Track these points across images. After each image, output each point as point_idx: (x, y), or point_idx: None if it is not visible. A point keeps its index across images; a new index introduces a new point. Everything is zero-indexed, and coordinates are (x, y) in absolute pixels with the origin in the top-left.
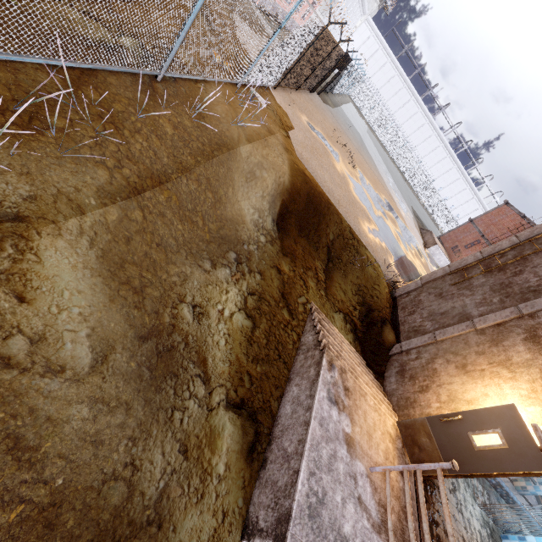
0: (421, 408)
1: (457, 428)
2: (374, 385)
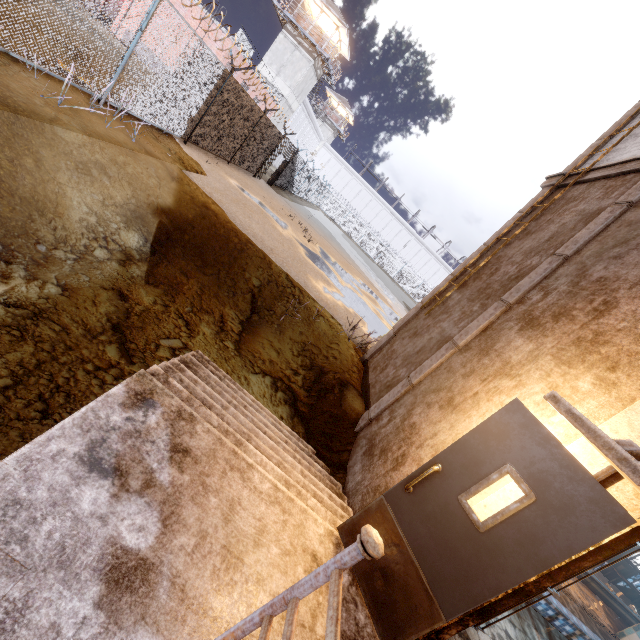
0: None
1: (438, 494)
2: (309, 473)
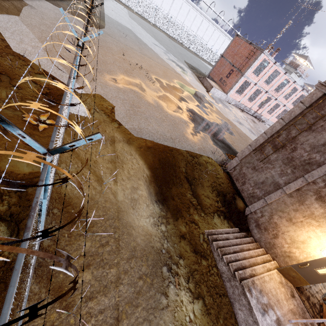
0: (279, 248)
1: (308, 268)
2: (254, 250)
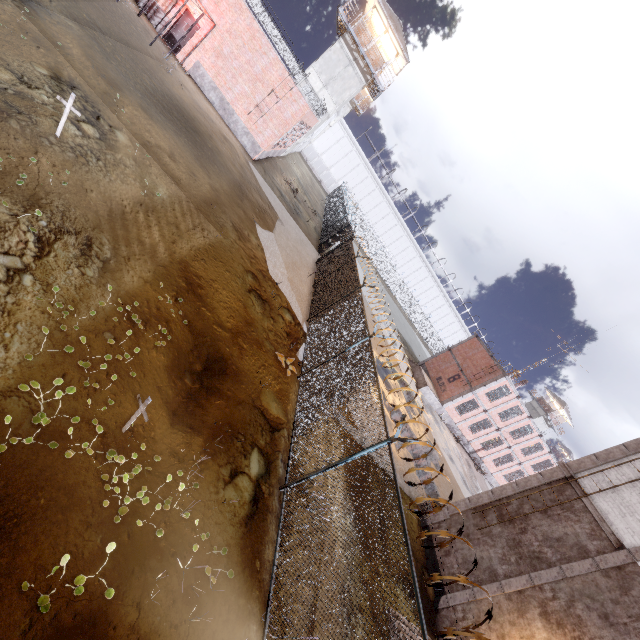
0: None
1: None
2: None
